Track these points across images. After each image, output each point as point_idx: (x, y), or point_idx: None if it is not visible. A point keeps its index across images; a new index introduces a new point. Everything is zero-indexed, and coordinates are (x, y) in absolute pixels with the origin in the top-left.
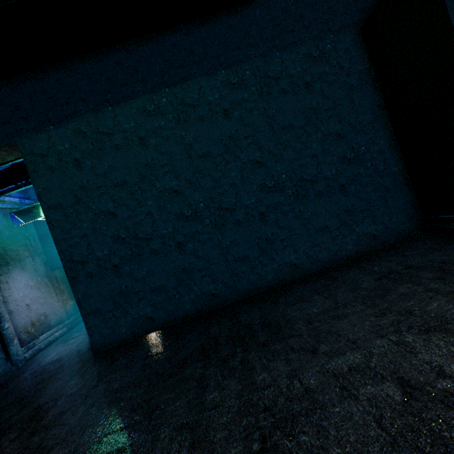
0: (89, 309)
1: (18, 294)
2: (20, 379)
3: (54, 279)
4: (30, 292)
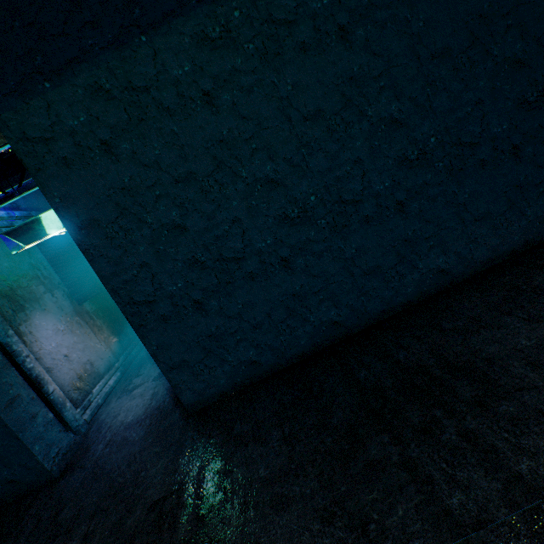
0: (171, 363)
1: (49, 345)
2: (96, 455)
3: (87, 316)
4: (64, 339)
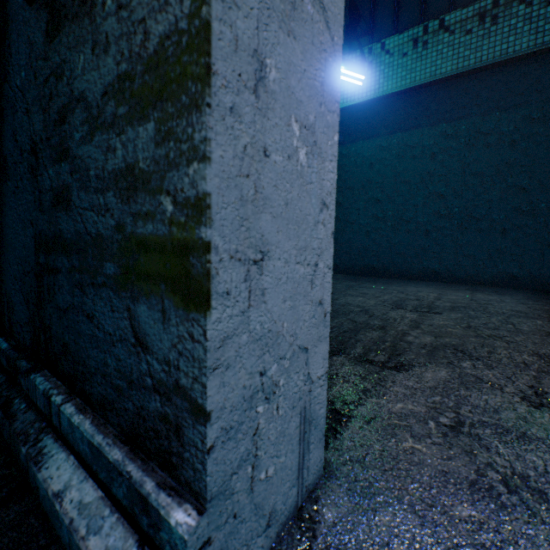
0: None
1: None
2: None
3: None
4: None
